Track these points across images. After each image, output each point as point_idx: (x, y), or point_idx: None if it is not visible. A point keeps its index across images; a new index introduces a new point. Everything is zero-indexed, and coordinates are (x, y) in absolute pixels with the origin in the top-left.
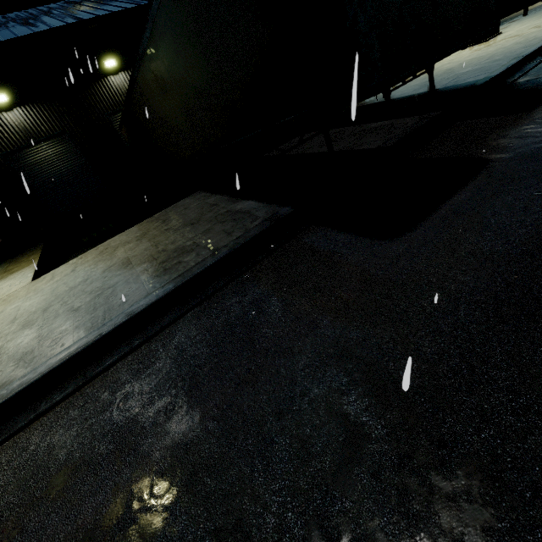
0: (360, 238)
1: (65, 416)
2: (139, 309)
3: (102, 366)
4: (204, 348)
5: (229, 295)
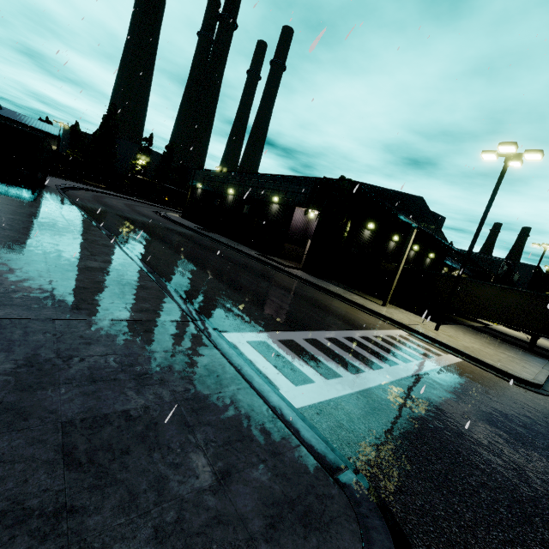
0: None
1: None
2: None
3: None
4: None
5: None
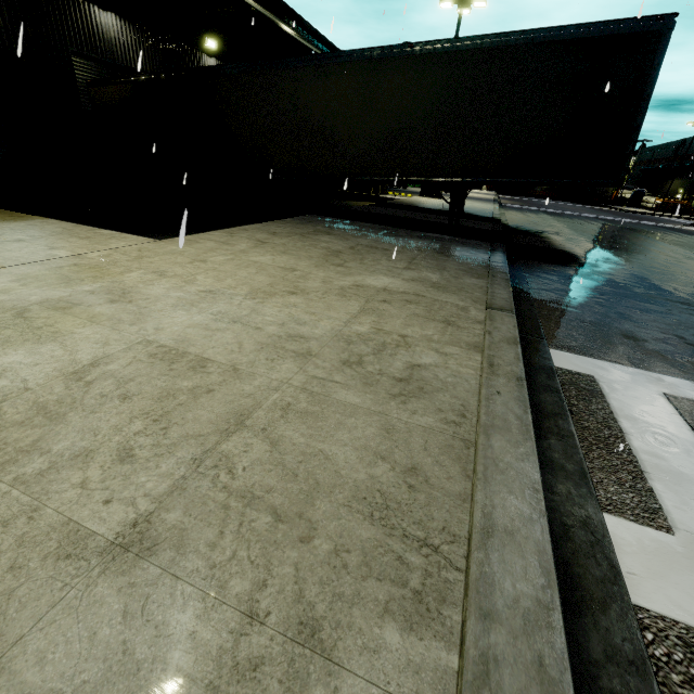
0: (568, 267)
1: (560, 322)
2: (507, 271)
3: (530, 301)
4: (582, 297)
5: (539, 280)
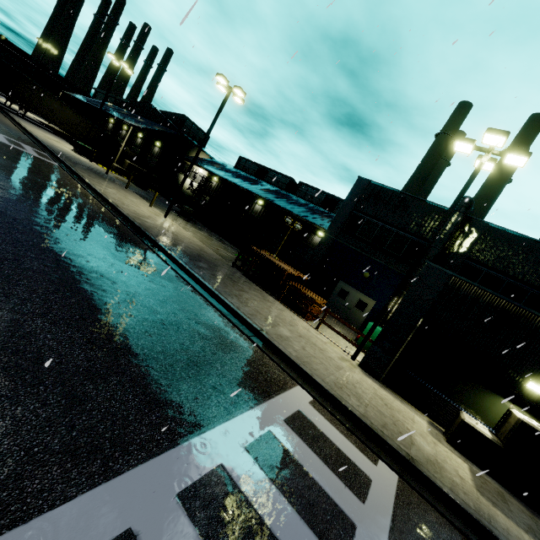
0: None
1: None
2: None
3: None
4: None
5: None
